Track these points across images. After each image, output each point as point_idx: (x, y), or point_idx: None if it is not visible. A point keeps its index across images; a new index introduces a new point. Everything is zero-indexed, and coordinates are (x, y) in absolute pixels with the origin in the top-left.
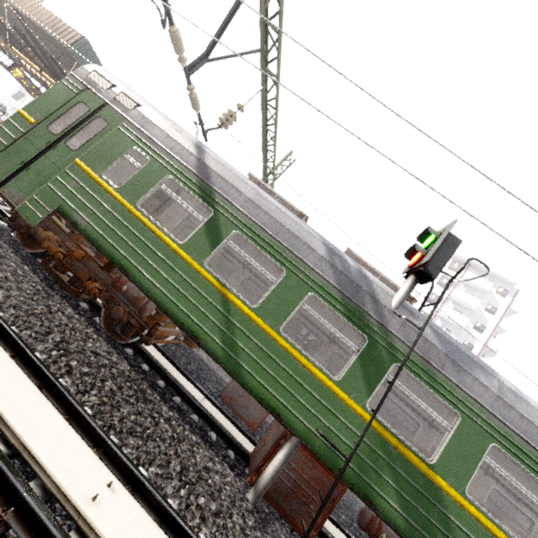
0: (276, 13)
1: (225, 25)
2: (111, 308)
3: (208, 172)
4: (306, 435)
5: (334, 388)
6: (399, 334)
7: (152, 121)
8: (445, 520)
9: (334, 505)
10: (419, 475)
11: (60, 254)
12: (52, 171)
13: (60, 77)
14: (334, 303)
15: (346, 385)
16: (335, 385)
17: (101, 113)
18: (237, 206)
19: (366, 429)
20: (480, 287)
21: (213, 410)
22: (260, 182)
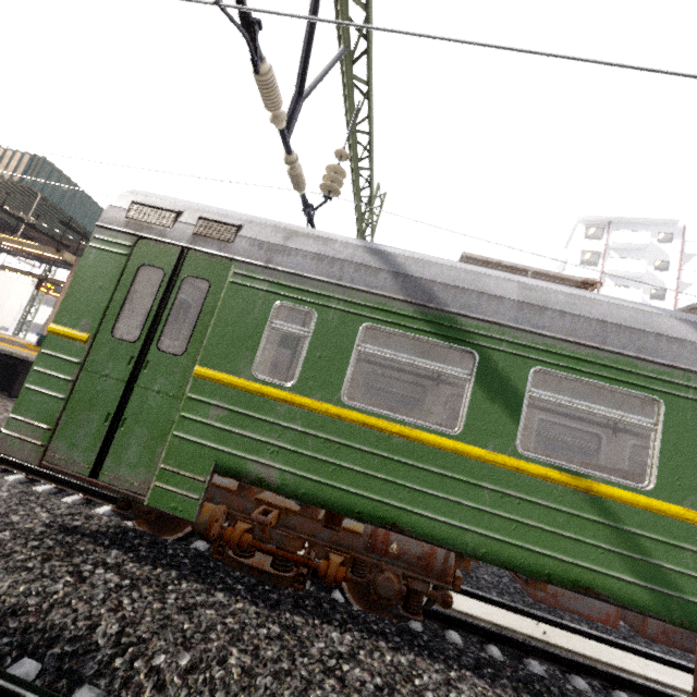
0: None
1: (311, 27)
2: (371, 581)
3: (425, 288)
4: None
5: None
6: None
7: (278, 243)
8: None
9: None
10: None
11: (247, 534)
12: (166, 408)
13: (11, 227)
14: None
15: None
16: None
17: (186, 270)
18: (508, 323)
19: None
20: (636, 244)
21: (564, 637)
22: (488, 262)
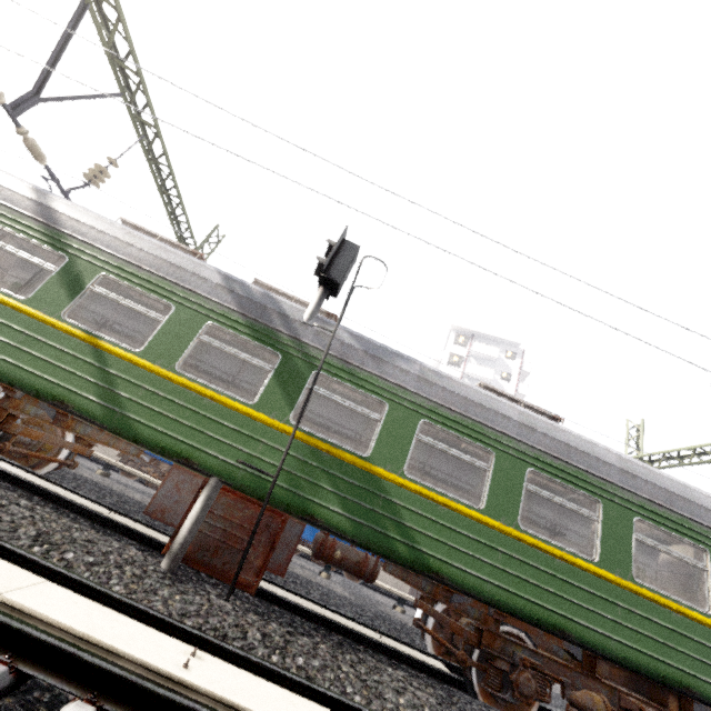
0: (128, 52)
1: (55, 60)
2: None
3: (56, 216)
4: (225, 470)
5: (251, 412)
6: (314, 343)
7: None
8: (390, 506)
9: (276, 541)
10: (357, 471)
11: None
12: None
13: None
14: (238, 328)
15: (265, 406)
16: (252, 409)
17: None
18: (101, 247)
19: (290, 441)
20: (489, 355)
21: (131, 523)
22: (136, 227)
